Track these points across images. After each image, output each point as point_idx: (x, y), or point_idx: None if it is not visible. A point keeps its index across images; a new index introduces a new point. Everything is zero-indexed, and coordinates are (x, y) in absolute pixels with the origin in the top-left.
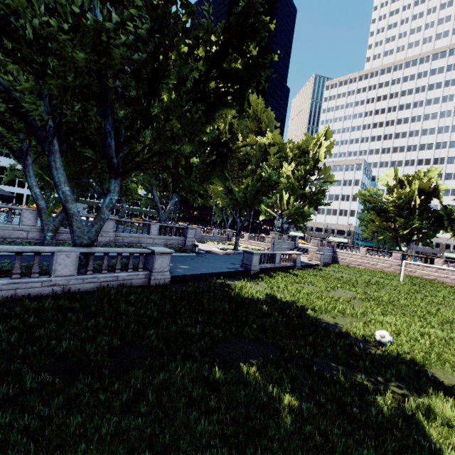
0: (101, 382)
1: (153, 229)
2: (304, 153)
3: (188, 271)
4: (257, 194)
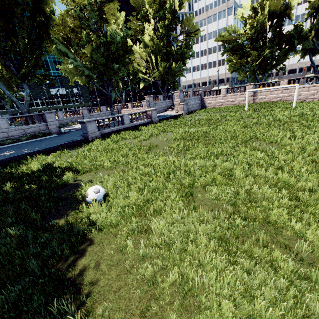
0: None
1: (1, 124)
2: (162, 7)
3: None
4: (108, 62)
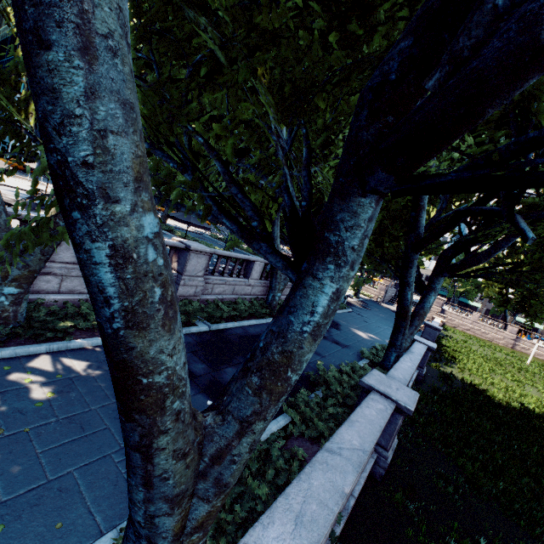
0: None
1: None
2: None
3: None
4: None
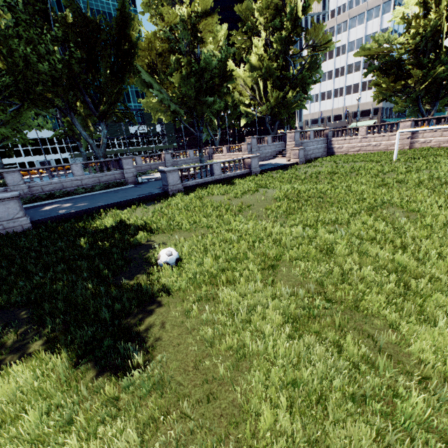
0: None
1: (76, 170)
2: (279, 12)
3: (71, 210)
4: (200, 94)
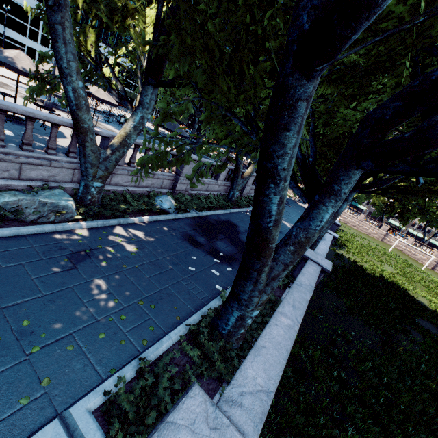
0: (433, 350)
1: None
2: None
3: None
4: None
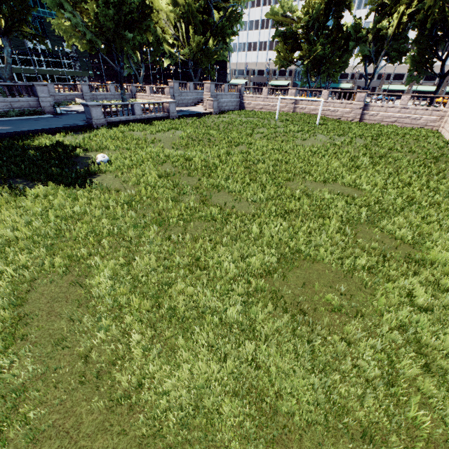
0: None
1: None
2: None
3: None
4: (118, 27)
